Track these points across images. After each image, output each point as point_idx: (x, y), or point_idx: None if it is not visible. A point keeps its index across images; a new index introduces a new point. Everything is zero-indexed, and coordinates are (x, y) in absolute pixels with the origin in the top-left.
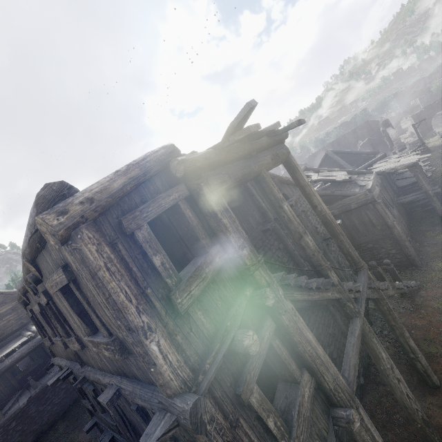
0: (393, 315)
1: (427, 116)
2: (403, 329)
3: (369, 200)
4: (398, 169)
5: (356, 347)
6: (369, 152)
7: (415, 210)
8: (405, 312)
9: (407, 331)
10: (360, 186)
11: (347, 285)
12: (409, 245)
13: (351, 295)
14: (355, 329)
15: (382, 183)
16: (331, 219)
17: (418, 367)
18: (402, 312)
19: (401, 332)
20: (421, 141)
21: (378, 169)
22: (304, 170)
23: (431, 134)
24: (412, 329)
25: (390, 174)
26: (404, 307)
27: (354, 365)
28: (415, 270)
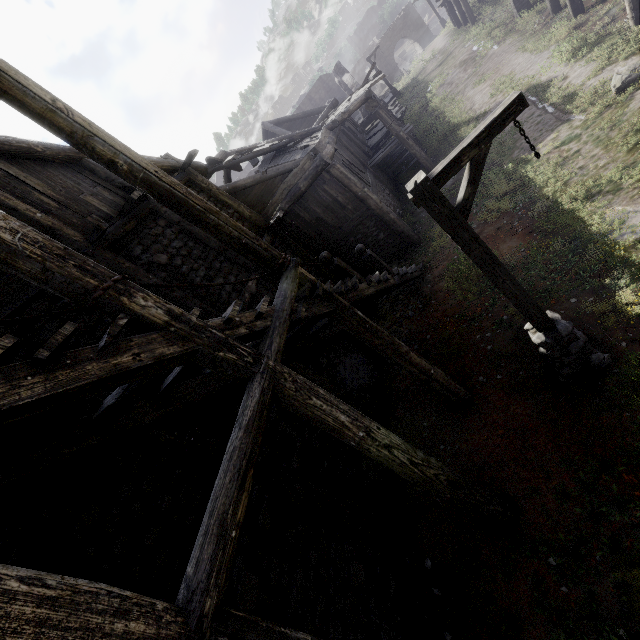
0: (372, 329)
1: (387, 51)
2: (396, 344)
3: (319, 166)
4: (352, 110)
5: (239, 455)
6: (320, 109)
7: (399, 173)
8: (415, 314)
9: (403, 344)
10: (301, 149)
11: (227, 313)
12: (395, 217)
13: (239, 330)
14: (245, 408)
15: (340, 141)
16: (168, 183)
17: (438, 389)
18: (411, 316)
19: (394, 350)
20: (386, 81)
21: (328, 121)
22: (221, 157)
23: (399, 75)
24: (427, 334)
25: (357, 133)
26: (412, 308)
27: (221, 519)
28: (415, 250)
